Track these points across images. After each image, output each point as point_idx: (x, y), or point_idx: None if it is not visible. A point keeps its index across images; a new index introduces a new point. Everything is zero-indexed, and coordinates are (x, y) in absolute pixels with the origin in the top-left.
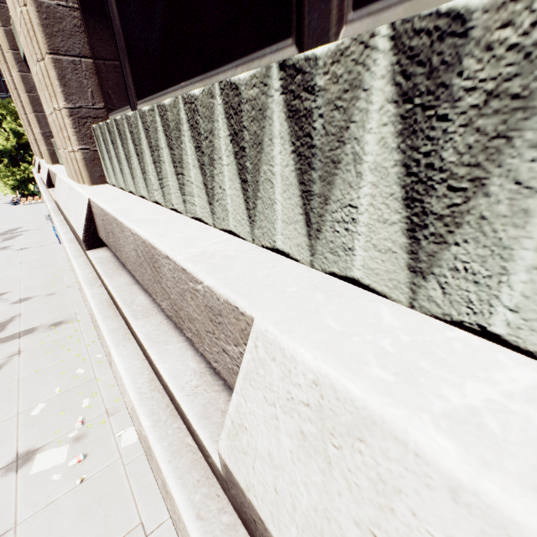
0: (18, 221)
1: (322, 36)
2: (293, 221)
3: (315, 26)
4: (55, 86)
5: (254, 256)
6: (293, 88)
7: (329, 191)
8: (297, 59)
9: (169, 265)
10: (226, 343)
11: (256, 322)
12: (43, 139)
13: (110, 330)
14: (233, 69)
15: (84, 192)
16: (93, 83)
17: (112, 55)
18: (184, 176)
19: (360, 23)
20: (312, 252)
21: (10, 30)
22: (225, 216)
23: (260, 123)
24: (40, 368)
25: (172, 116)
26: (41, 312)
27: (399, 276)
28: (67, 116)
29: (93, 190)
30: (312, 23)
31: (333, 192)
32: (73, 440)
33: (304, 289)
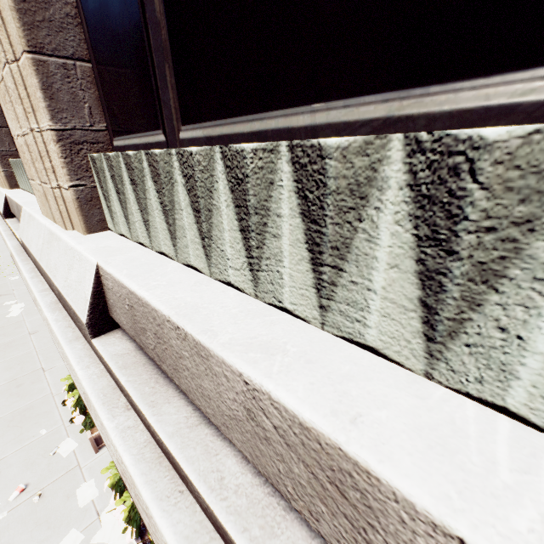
0: None
1: None
2: None
3: None
4: None
5: None
6: None
7: None
8: None
9: None
10: None
11: None
12: None
13: None
14: None
15: None
16: None
17: None
18: None
19: None
20: None
21: None
22: None
23: None
24: None
25: None
26: None
27: None
28: None
29: None
30: None
31: None
32: None
33: None
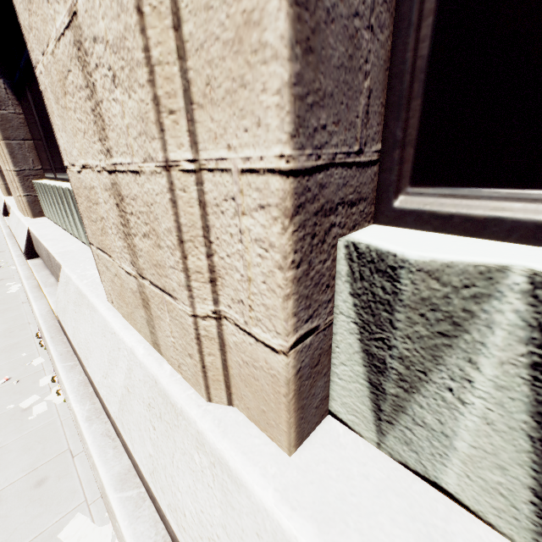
0: None
1: None
2: None
3: None
4: None
5: None
6: None
7: None
8: None
9: None
10: None
11: None
12: None
13: None
14: None
15: None
16: None
17: None
18: None
19: None
20: None
21: None
22: None
23: None
24: None
25: None
26: None
27: None
28: None
29: None
30: None
31: None
32: None
33: None
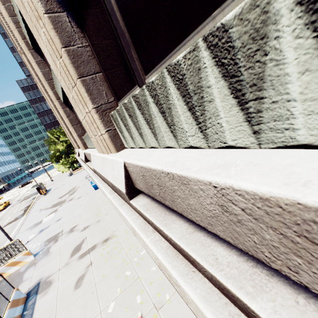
0: (74, 183)
1: None
2: None
3: None
4: (85, 97)
5: None
6: None
7: None
8: None
9: None
10: None
11: None
12: (78, 138)
13: (201, 297)
14: None
15: (117, 158)
16: (105, 87)
17: (118, 56)
18: (262, 100)
19: None
20: None
21: (55, 91)
22: None
23: None
24: (105, 274)
25: (242, 27)
26: (96, 234)
27: None
28: (95, 113)
29: (122, 155)
30: None
31: None
32: None
33: None
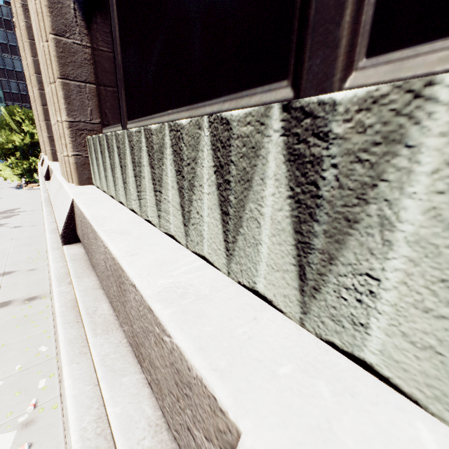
0: (18, 202)
1: (324, 80)
2: (281, 269)
3: (317, 70)
4: (61, 103)
5: (231, 297)
6: (298, 131)
7: (336, 250)
8: (307, 102)
9: (135, 294)
10: (192, 424)
11: (244, 442)
12: (48, 141)
13: (67, 339)
14: (220, 103)
15: (70, 192)
16: (93, 103)
17: (112, 83)
18: (161, 194)
19: (374, 70)
20: (304, 310)
21: (38, 60)
22: (199, 240)
23: (251, 161)
24: (7, 343)
25: (157, 139)
26: (19, 286)
27: (446, 387)
28: (67, 127)
29: (78, 191)
30: (313, 67)
31: (343, 253)
32: (21, 426)
33: (300, 370)
